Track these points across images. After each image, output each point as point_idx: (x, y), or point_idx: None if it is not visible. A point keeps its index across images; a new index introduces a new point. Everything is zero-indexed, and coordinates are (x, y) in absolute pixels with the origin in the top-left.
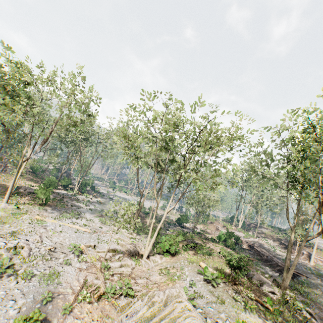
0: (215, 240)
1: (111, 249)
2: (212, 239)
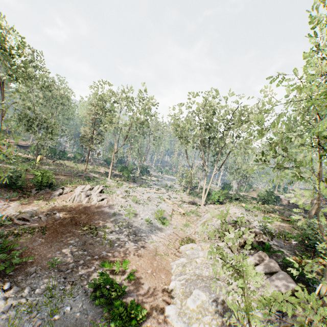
0: (255, 198)
1: (180, 200)
2: (253, 198)
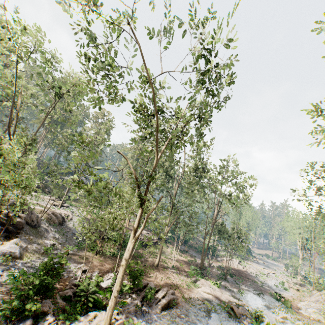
0: None
1: (292, 282)
2: None
